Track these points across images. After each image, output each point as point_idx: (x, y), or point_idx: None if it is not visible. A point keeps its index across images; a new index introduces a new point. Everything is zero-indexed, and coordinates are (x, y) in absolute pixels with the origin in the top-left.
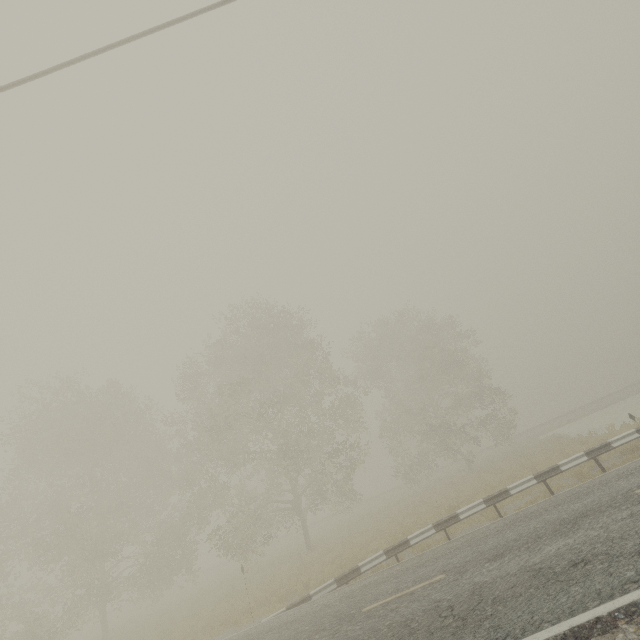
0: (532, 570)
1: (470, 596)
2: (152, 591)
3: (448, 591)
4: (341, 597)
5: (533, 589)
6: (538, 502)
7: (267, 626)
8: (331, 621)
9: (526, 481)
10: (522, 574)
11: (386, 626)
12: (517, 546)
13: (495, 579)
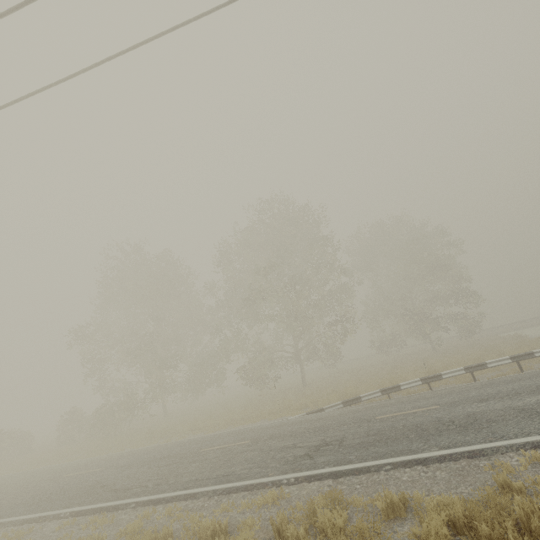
0: (516, 409)
1: (466, 417)
2: (195, 394)
3: (446, 414)
4: (351, 411)
5: (519, 418)
6: (510, 375)
7: (297, 420)
8: (352, 421)
9: (502, 360)
10: (508, 410)
11: (401, 426)
12: (499, 396)
13: (485, 411)
